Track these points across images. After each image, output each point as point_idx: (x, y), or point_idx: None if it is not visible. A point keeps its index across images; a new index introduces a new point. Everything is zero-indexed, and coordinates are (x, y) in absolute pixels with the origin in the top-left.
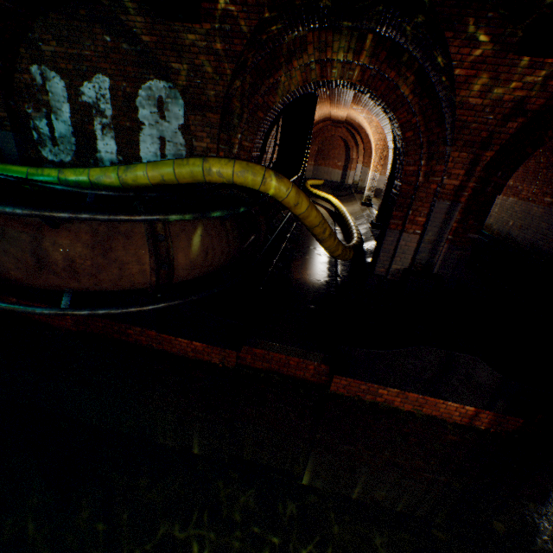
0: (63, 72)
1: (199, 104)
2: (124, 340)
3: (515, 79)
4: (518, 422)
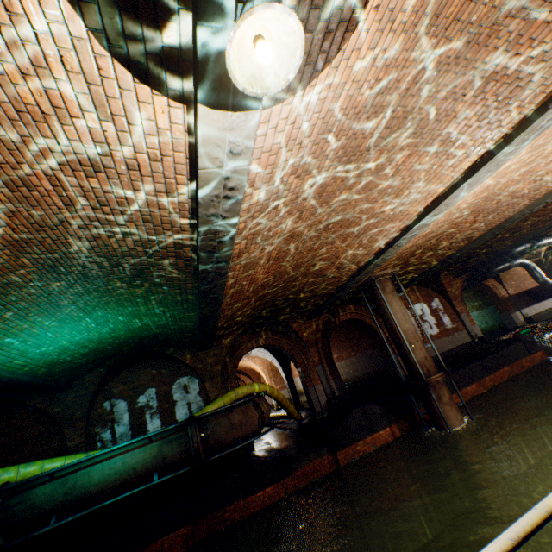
0: (126, 396)
1: (209, 376)
2: (223, 526)
3: (311, 325)
4: (407, 425)
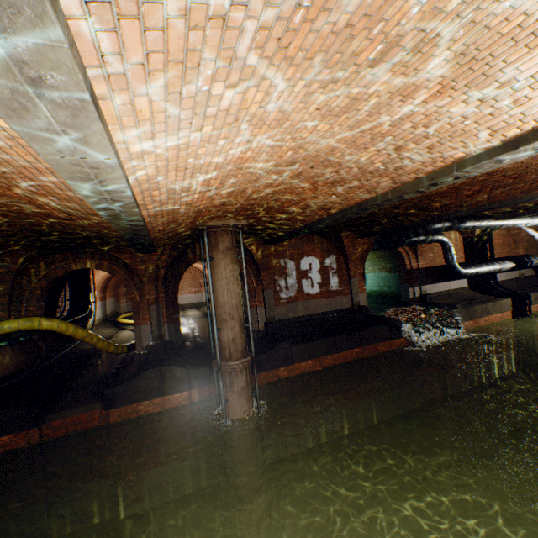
0: None
1: None
2: None
3: (150, 259)
4: (214, 390)
